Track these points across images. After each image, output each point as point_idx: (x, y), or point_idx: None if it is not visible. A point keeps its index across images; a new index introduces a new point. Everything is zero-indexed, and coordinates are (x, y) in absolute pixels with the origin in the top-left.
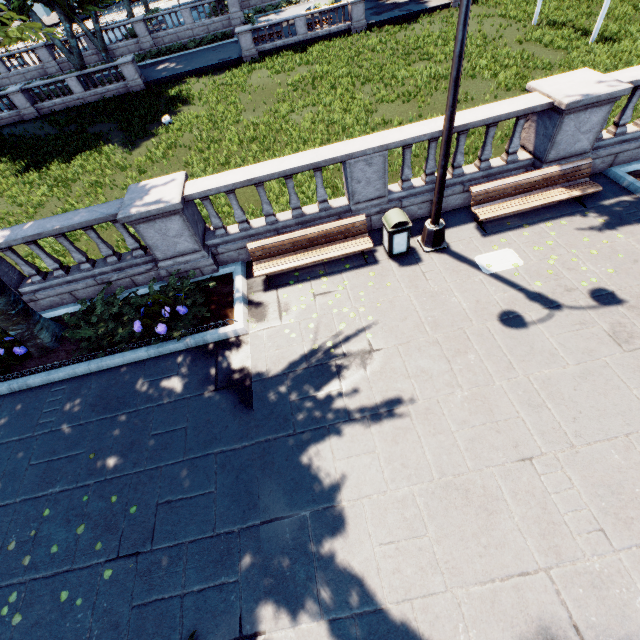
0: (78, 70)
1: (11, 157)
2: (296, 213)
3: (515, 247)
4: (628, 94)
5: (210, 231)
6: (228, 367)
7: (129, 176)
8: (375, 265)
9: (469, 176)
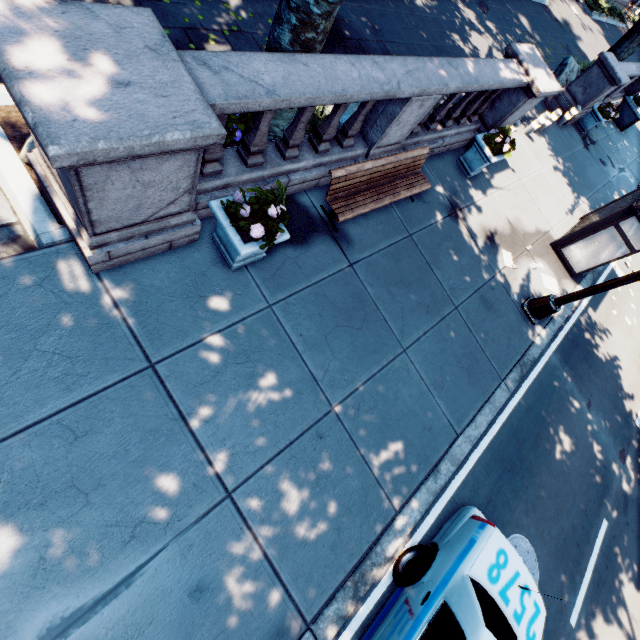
0: None
1: None
2: None
3: (574, 8)
4: None
5: None
6: (552, 15)
7: None
8: None
9: None
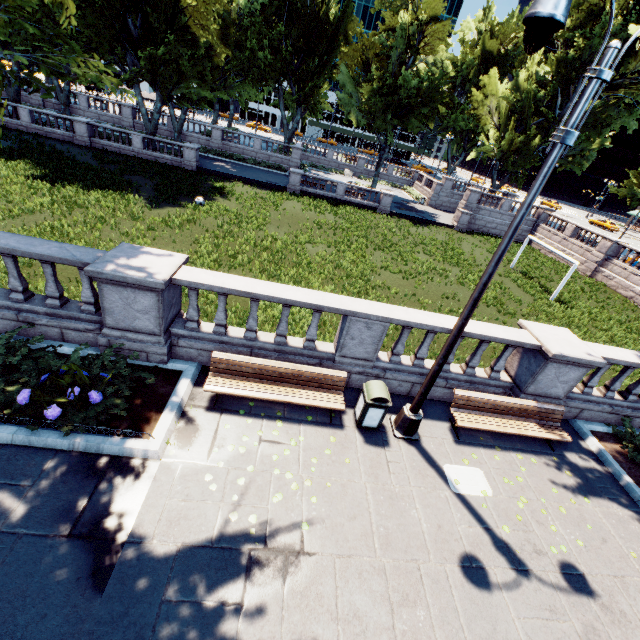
0: (148, 134)
1: (37, 162)
2: (279, 340)
3: (486, 469)
4: (603, 367)
5: (182, 318)
6: (106, 502)
7: (136, 226)
8: (339, 429)
9: (454, 375)
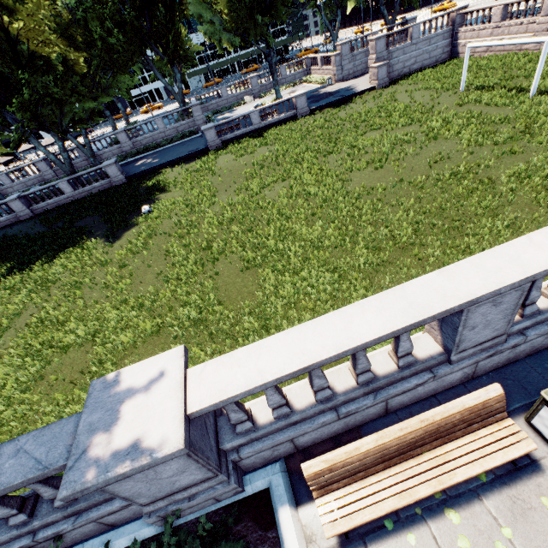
0: (69, 175)
1: (0, 259)
2: (364, 378)
3: None
4: None
5: (223, 416)
6: None
7: (109, 272)
8: (538, 474)
9: None
